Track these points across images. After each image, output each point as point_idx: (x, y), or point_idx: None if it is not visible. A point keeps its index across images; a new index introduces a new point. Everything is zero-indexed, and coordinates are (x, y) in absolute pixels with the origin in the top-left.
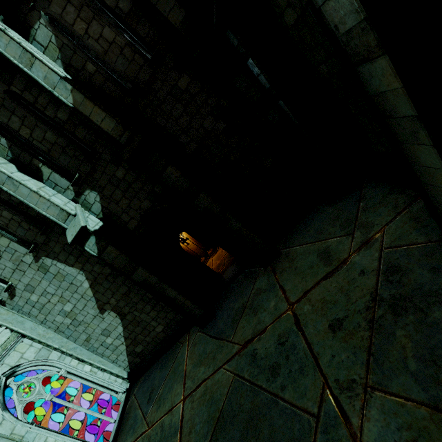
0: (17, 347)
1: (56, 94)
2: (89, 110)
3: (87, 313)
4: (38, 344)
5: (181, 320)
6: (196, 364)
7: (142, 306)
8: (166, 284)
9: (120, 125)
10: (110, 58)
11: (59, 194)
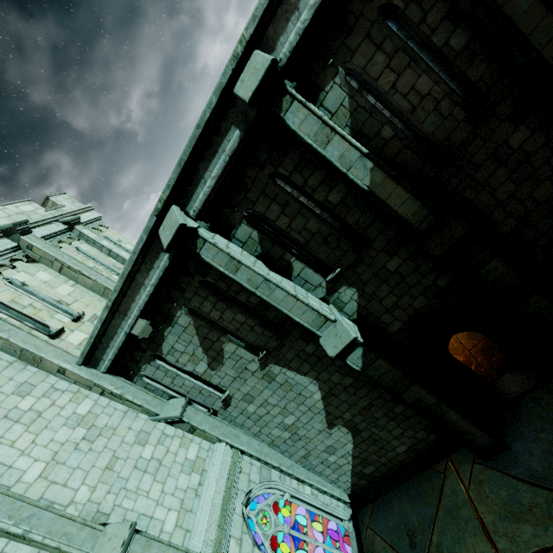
0: (241, 466)
1: (350, 177)
2: (387, 192)
3: (311, 427)
4: (256, 461)
5: (433, 440)
6: (504, 516)
7: (384, 422)
8: (447, 406)
9: (425, 207)
10: (418, 117)
11: (308, 293)
